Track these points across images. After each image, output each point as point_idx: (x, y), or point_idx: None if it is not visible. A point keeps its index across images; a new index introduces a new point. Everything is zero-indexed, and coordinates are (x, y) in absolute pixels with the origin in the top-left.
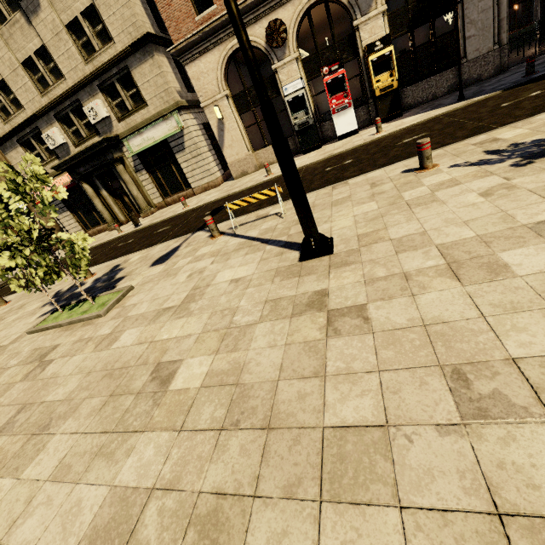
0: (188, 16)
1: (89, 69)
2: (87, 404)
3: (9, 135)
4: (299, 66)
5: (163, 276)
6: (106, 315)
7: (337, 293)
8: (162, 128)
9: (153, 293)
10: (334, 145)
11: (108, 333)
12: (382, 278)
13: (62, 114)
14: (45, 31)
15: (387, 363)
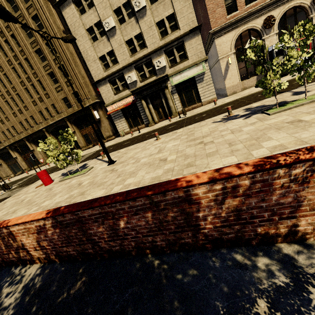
0: (223, 16)
1: (162, 43)
2: None
3: (106, 77)
4: (276, 37)
5: None
6: None
7: None
8: (193, 70)
9: None
10: None
11: None
12: None
13: (139, 66)
14: (144, 25)
15: None
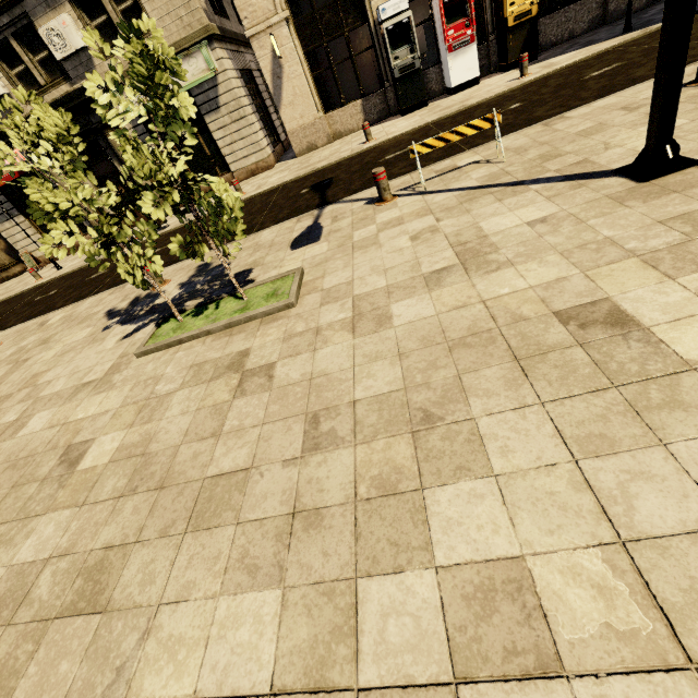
0: None
1: None
2: (479, 379)
3: None
4: None
5: (350, 250)
6: (298, 304)
7: None
8: None
9: (366, 266)
10: (450, 99)
11: (350, 316)
12: None
13: None
14: None
15: None
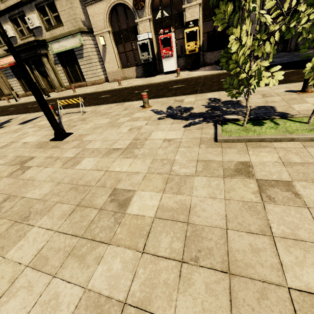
0: None
1: None
2: None
3: None
4: (150, 24)
5: (13, 131)
6: None
7: (35, 159)
8: (71, 41)
9: None
10: (160, 76)
11: None
12: (52, 157)
13: (13, 17)
14: None
15: (2, 190)
